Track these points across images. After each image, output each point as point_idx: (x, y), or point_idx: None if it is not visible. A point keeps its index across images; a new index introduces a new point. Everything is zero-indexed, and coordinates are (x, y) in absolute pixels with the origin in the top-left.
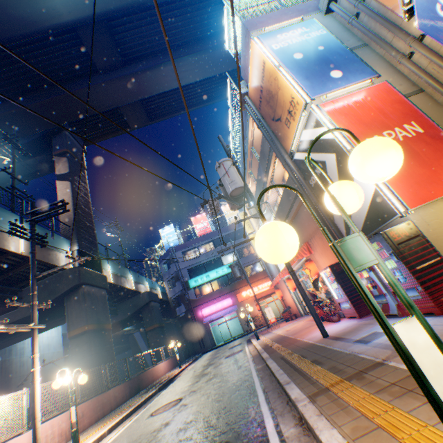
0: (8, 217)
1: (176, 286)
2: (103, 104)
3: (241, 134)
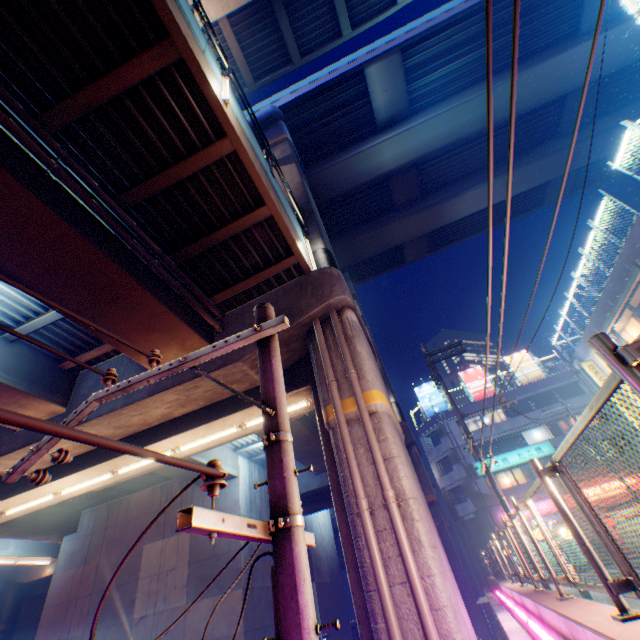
0: None
1: (454, 470)
2: (392, 240)
3: (622, 257)
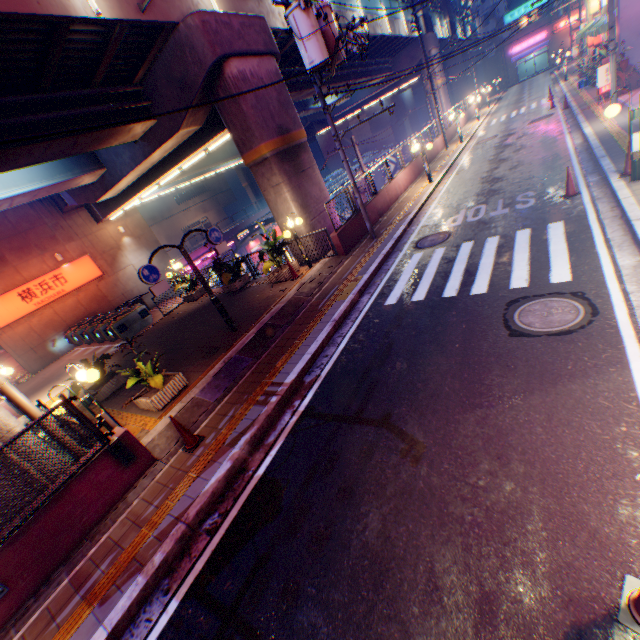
0: (434, 18)
1: (489, 26)
2: None
3: None
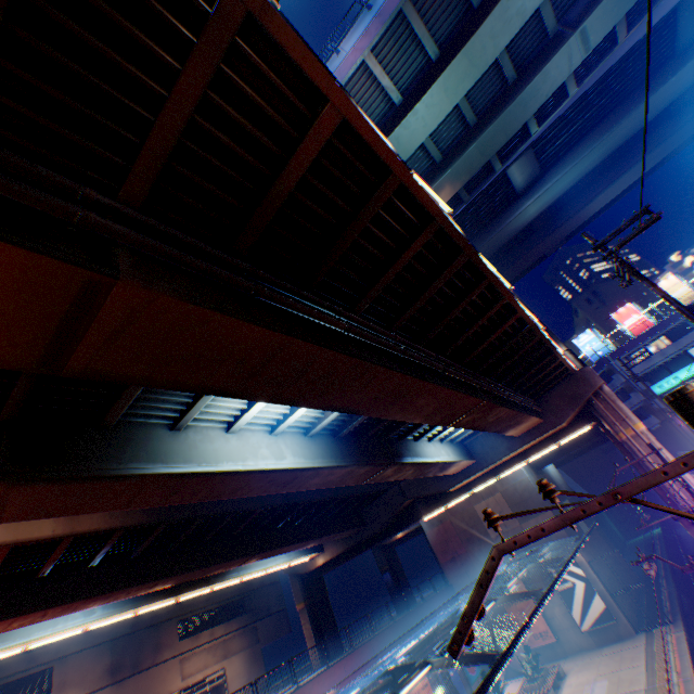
0: None
1: (631, 397)
2: (538, 254)
3: None
